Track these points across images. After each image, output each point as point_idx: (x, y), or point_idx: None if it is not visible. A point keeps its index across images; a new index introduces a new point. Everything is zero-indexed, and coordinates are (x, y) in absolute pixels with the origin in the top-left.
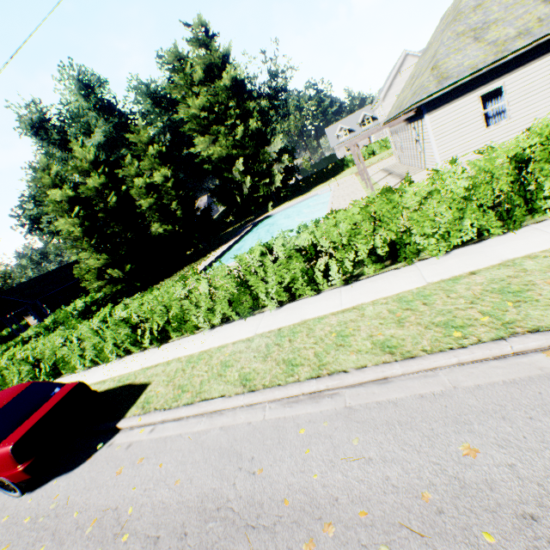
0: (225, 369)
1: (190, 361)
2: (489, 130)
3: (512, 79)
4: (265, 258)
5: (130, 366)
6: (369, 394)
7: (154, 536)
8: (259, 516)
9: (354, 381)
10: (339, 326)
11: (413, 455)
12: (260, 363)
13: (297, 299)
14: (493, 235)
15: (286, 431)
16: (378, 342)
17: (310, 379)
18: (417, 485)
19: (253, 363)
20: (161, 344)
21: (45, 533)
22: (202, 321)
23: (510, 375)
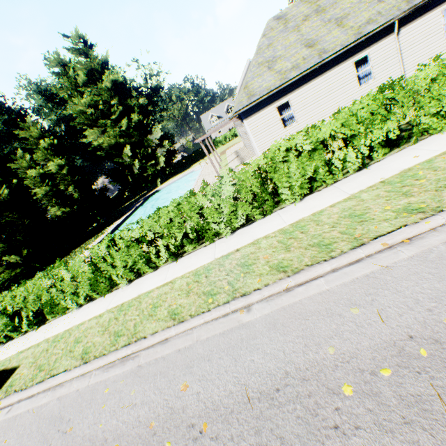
0: (76, 345)
1: (55, 340)
2: (286, 129)
3: (294, 96)
4: (111, 249)
5: (9, 351)
6: (154, 353)
7: None
8: None
9: (148, 344)
10: (157, 299)
11: (158, 396)
12: (100, 336)
13: (143, 275)
14: (259, 218)
15: (98, 393)
16: (171, 310)
17: (124, 347)
18: (151, 417)
19: (95, 337)
20: (39, 326)
21: None
22: (70, 303)
23: (224, 328)
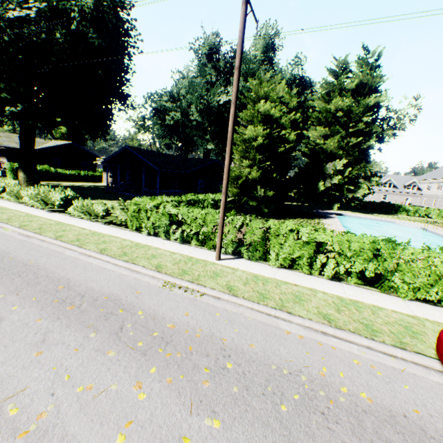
0: None
1: None
2: None
3: None
4: None
5: None
6: None
7: None
8: None
9: None
10: None
11: None
12: None
13: None
14: None
15: None
16: None
17: None
18: None
19: None
20: None
21: None
22: None
23: None
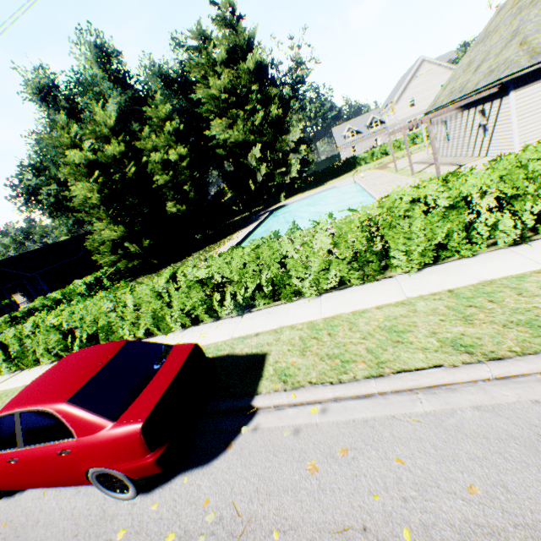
0: (399, 335)
1: (316, 328)
2: None
3: None
4: (413, 207)
5: (208, 336)
6: None
7: None
8: None
9: None
10: None
11: None
12: (465, 326)
13: (439, 262)
14: None
15: None
16: None
17: None
18: None
19: (448, 327)
20: (242, 313)
21: None
22: (307, 286)
23: None
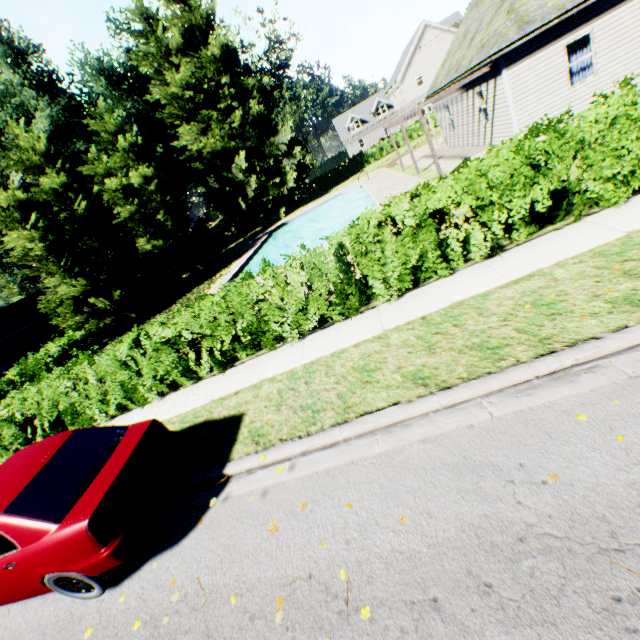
0: (369, 374)
1: (295, 377)
2: (573, 89)
3: (601, 24)
4: (382, 230)
5: (187, 402)
6: None
7: (424, 601)
8: (614, 534)
9: (619, 346)
10: (528, 297)
11: None
12: (427, 357)
13: (421, 285)
14: None
15: (552, 423)
16: (617, 299)
17: (540, 357)
18: None
19: (413, 359)
20: (224, 369)
21: (190, 637)
22: (288, 330)
23: None
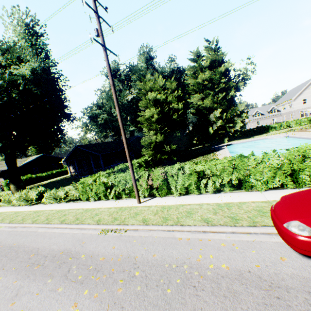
0: None
1: None
2: None
3: None
4: None
5: None
6: None
7: None
8: None
9: None
10: None
11: None
12: None
13: None
14: None
15: None
16: None
17: None
18: None
19: None
20: None
21: None
22: None
23: None
